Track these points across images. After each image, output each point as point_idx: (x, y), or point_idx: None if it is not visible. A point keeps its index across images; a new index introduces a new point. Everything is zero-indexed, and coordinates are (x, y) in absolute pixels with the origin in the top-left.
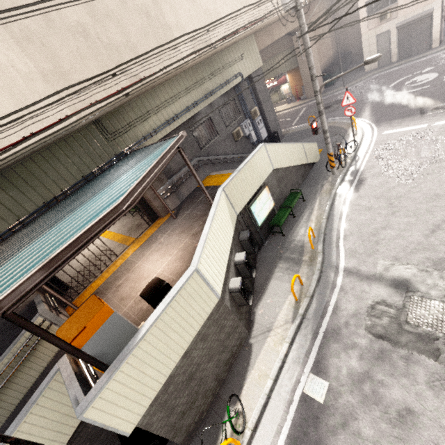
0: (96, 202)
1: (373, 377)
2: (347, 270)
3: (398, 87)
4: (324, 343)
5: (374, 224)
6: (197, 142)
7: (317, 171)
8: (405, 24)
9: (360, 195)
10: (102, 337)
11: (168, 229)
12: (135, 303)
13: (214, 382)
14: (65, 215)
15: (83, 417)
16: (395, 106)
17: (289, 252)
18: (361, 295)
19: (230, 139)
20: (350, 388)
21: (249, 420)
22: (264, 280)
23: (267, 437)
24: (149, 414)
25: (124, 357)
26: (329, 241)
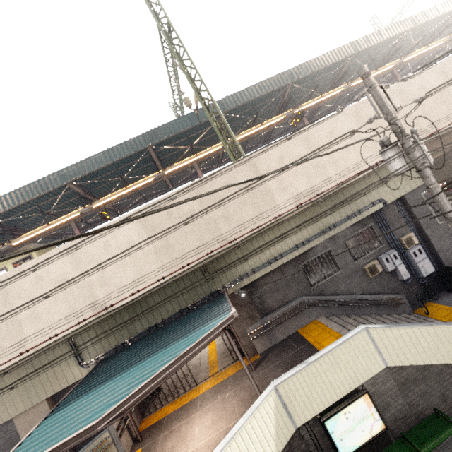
0: (125, 381)
1: None
2: None
3: None
4: None
5: None
6: (306, 279)
7: None
8: None
9: None
10: None
11: (239, 383)
12: None
13: None
14: (122, 369)
15: None
16: None
17: None
18: None
19: (360, 274)
20: None
21: None
22: None
23: None
24: None
25: None
26: None
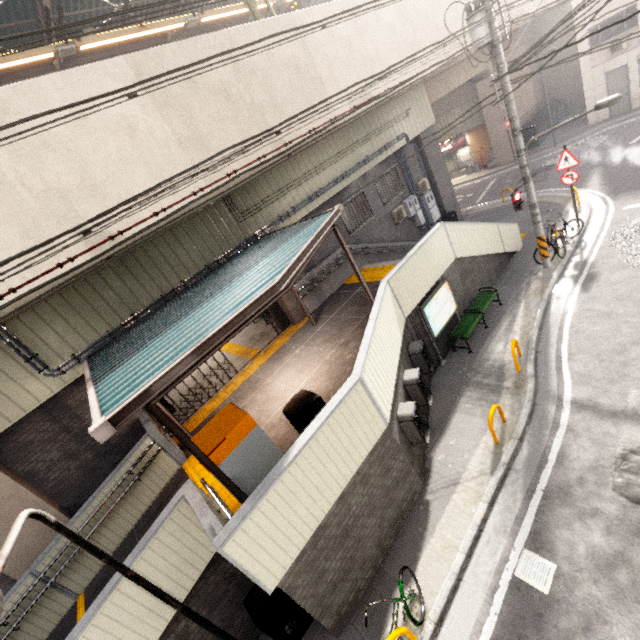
0: (238, 288)
1: (632, 561)
2: (576, 402)
3: None
4: (545, 507)
5: (618, 338)
6: (344, 225)
7: (519, 264)
8: None
9: (592, 295)
10: (242, 456)
11: (306, 338)
12: (267, 430)
13: (375, 549)
14: (195, 306)
15: (222, 551)
16: None
17: (481, 376)
18: (604, 440)
19: (388, 221)
20: (592, 575)
21: (430, 608)
22: (444, 413)
23: (459, 636)
24: (293, 572)
25: (271, 482)
26: (545, 361)
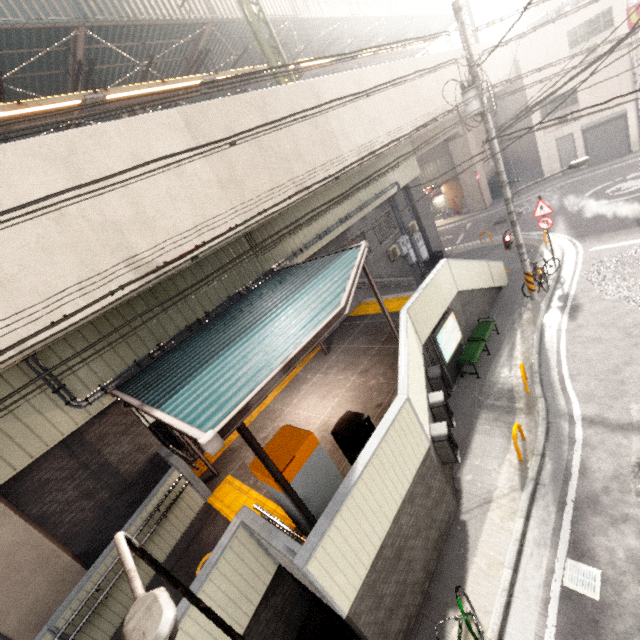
0: (290, 314)
1: None
2: (586, 418)
3: (597, 196)
4: (578, 517)
5: (611, 360)
6: None
7: (508, 297)
8: (592, 127)
9: (579, 324)
10: (307, 475)
11: (321, 368)
12: None
13: (422, 573)
14: (240, 332)
15: (306, 569)
16: (599, 218)
17: (493, 399)
18: (618, 451)
19: (385, 259)
20: (636, 577)
21: (487, 628)
22: (463, 436)
23: None
24: (358, 596)
25: (343, 498)
26: (550, 383)
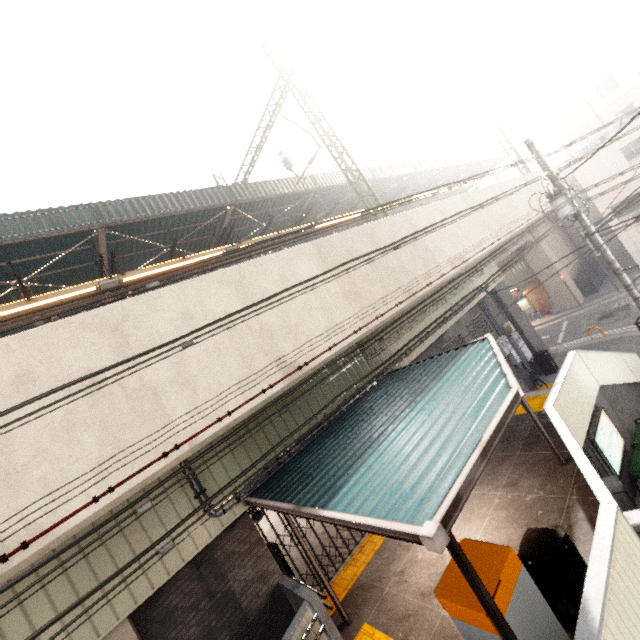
0: (440, 405)
1: None
2: None
3: None
4: None
5: None
6: None
7: None
8: None
9: None
10: (519, 612)
11: None
12: None
13: None
14: (383, 429)
15: None
16: None
17: None
18: None
19: None
20: None
21: None
22: None
23: None
24: None
25: None
26: None
